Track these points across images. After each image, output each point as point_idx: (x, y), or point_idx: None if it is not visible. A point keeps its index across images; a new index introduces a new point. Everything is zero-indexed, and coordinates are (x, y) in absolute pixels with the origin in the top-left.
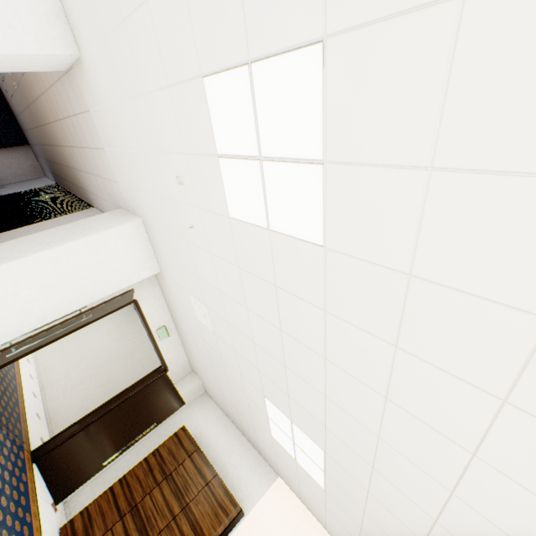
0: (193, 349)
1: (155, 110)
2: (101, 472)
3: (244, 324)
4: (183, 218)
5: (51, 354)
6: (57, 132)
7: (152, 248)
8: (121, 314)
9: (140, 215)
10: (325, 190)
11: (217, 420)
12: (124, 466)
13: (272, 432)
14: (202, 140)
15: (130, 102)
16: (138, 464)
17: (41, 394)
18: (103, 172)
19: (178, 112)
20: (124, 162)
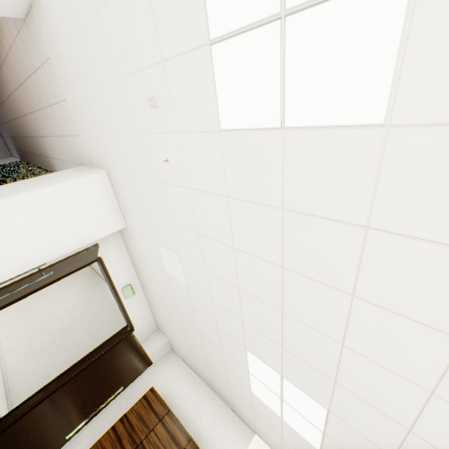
0: (159, 306)
1: (124, 15)
2: (64, 446)
3: (228, 268)
4: (156, 153)
5: (13, 322)
6: (19, 101)
7: (117, 202)
8: (85, 279)
9: (104, 167)
10: (409, 18)
11: (185, 377)
12: (89, 437)
13: (252, 388)
14: (188, 29)
15: (94, 21)
16: (105, 434)
17: (0, 363)
18: (65, 128)
19: (156, 2)
20: (87, 106)
